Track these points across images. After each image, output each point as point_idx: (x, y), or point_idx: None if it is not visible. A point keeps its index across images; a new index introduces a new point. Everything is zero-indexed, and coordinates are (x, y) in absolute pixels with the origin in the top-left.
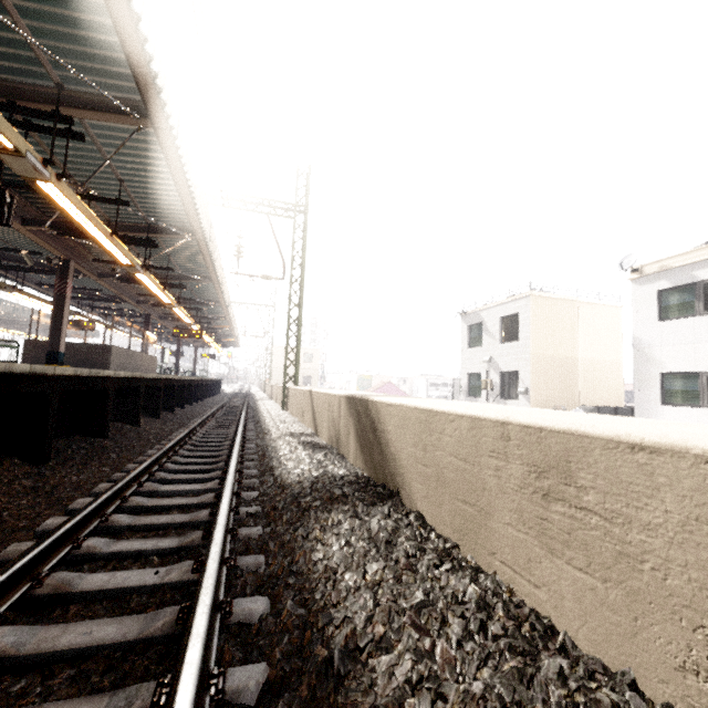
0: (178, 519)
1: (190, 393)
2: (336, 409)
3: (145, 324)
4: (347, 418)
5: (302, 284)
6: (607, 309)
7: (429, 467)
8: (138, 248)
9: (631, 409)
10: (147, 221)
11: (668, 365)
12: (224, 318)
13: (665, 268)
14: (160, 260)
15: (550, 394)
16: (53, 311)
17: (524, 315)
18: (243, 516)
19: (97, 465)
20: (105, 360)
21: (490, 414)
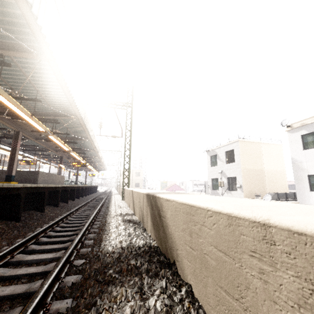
0: (18, 289)
1: (79, 193)
2: (142, 201)
3: (60, 161)
4: (147, 207)
5: (130, 139)
6: (275, 146)
7: (195, 250)
8: (52, 124)
9: (293, 194)
10: (54, 111)
11: (311, 171)
12: (97, 157)
13: (303, 124)
14: (64, 130)
15: (252, 187)
16: (10, 155)
17: (236, 150)
18: (66, 284)
19: (2, 239)
20: (35, 178)
21: (247, 213)
